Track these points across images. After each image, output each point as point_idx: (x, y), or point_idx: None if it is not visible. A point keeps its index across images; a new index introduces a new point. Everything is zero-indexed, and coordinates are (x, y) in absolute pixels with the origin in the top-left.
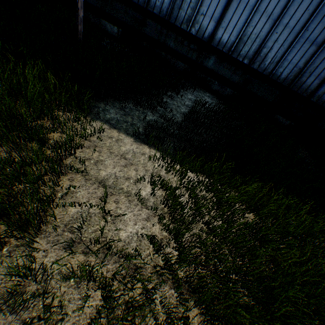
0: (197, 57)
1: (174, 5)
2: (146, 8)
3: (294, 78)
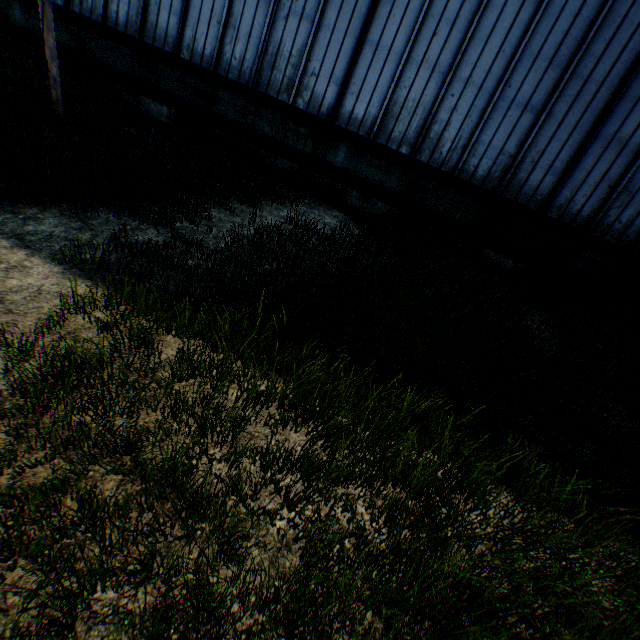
0: (315, 148)
1: (263, 64)
2: (215, 72)
3: (503, 175)
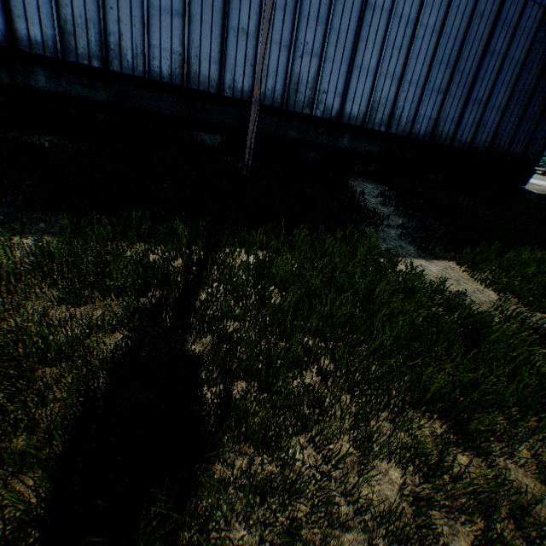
0: (328, 140)
1: (289, 90)
2: None
3: (432, 131)
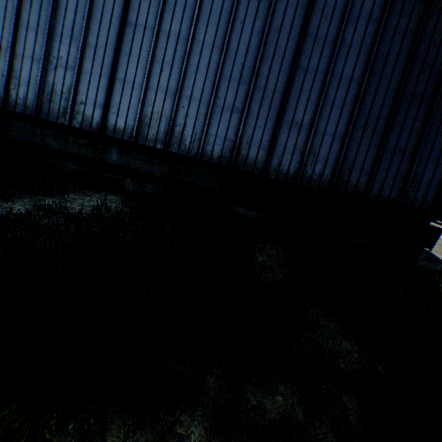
0: (94, 153)
1: (43, 99)
2: (6, 108)
3: (232, 154)
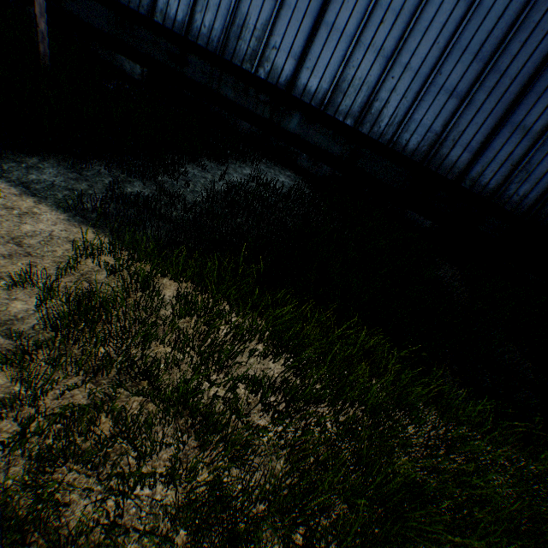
0: (272, 114)
1: (230, 34)
2: (186, 37)
3: (429, 149)
